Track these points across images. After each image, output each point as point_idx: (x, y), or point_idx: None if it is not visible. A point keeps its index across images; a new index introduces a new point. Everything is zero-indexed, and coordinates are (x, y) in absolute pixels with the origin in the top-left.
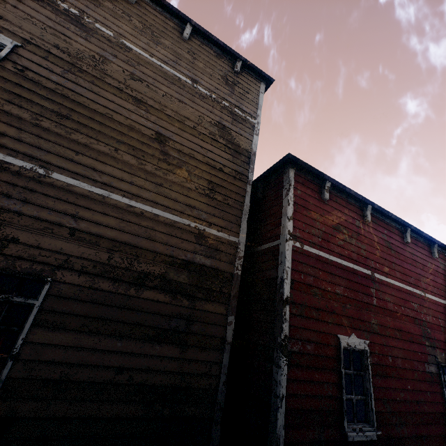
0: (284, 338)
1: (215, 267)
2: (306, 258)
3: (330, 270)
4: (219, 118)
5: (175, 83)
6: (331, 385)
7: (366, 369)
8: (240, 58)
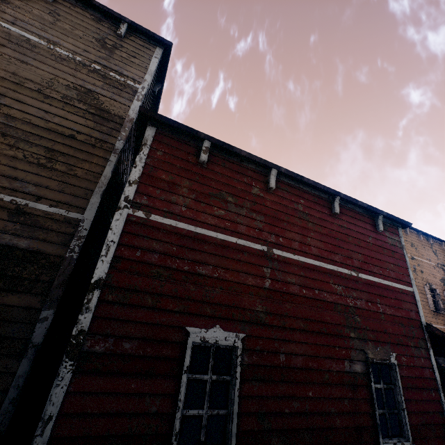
0: (78, 334)
1: (35, 249)
2: (152, 230)
3: (194, 245)
4: (83, 81)
5: (21, 44)
6: (160, 396)
7: (234, 372)
8: (123, 19)
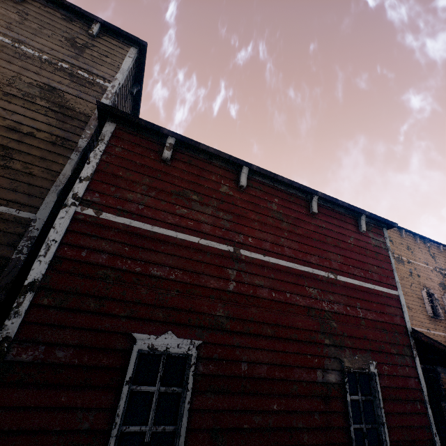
0: (2, 341)
1: None
2: (102, 229)
3: (149, 245)
4: (47, 79)
5: None
6: (95, 411)
7: (186, 383)
8: (95, 19)
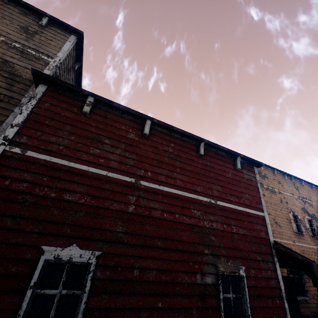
0: None
1: None
2: (26, 163)
3: (64, 177)
4: (2, 54)
5: None
6: None
7: (85, 287)
8: (45, 14)
